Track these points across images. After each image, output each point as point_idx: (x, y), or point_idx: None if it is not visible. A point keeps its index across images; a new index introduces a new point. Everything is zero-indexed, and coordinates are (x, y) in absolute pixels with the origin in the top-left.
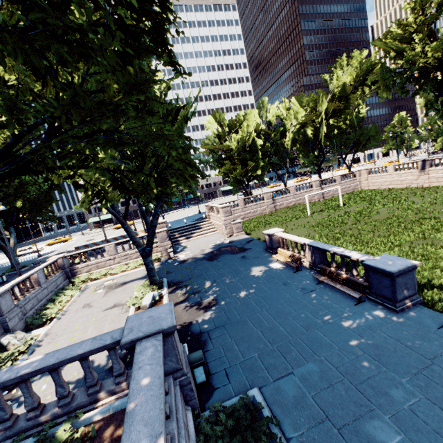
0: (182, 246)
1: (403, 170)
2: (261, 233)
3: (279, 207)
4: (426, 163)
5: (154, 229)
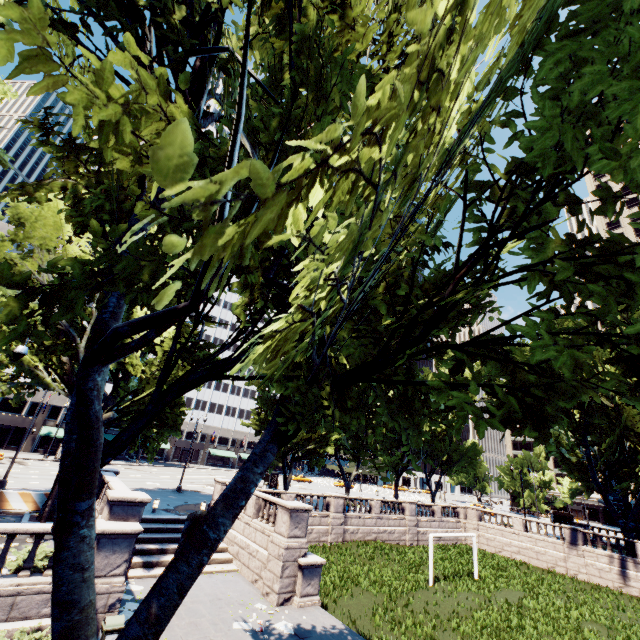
0: (134, 594)
1: (538, 533)
2: (355, 614)
3: (350, 536)
4: (577, 534)
5: (203, 560)
